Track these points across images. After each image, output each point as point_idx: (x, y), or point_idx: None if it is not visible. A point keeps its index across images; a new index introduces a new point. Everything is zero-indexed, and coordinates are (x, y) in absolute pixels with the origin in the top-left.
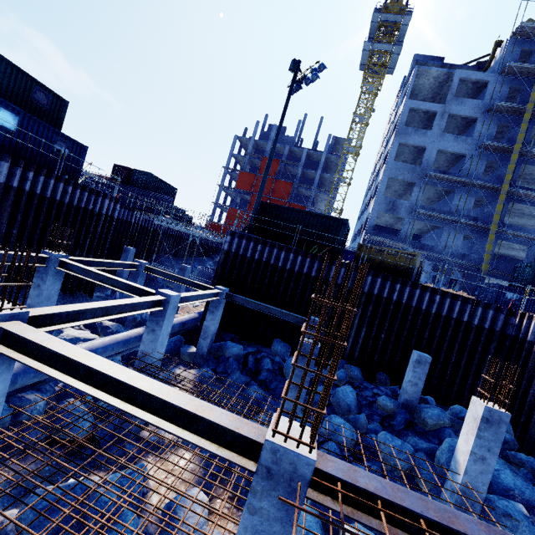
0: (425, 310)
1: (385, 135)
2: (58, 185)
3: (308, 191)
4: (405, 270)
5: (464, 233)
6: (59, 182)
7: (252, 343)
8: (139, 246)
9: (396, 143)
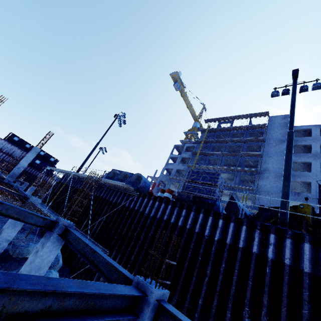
0: None
1: None
2: (39, 173)
3: None
4: None
5: None
6: (40, 173)
7: None
8: None
9: (164, 168)
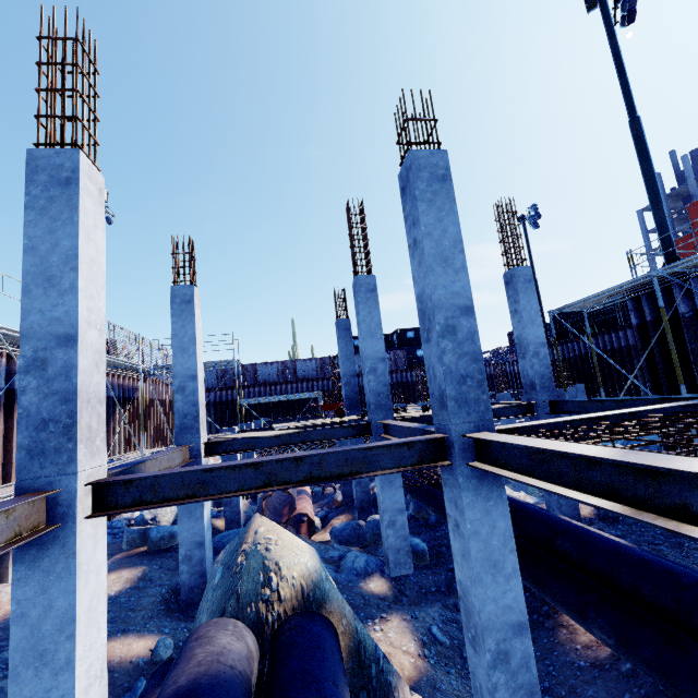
0: None
1: None
2: None
3: None
4: None
5: None
6: None
7: None
8: None
9: None
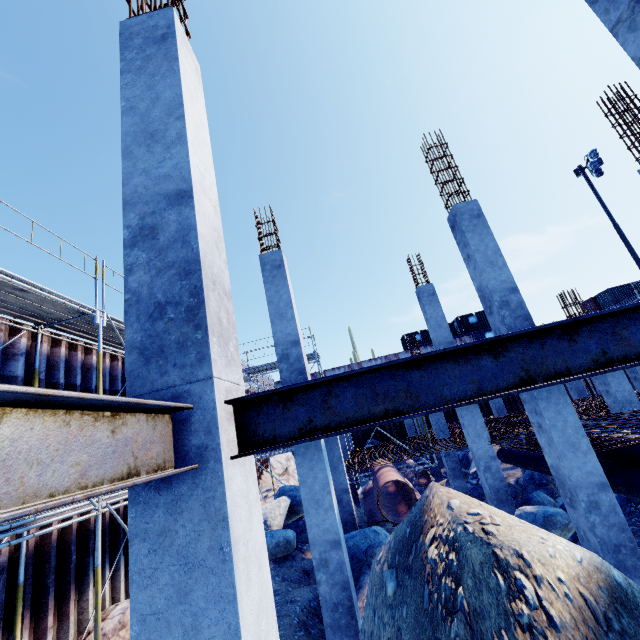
0: None
1: None
2: None
3: None
4: None
5: None
6: None
7: None
8: None
9: None
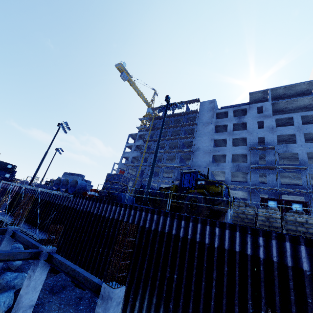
0: None
1: None
2: None
3: None
4: None
5: (138, 183)
6: None
7: None
8: None
9: (122, 157)
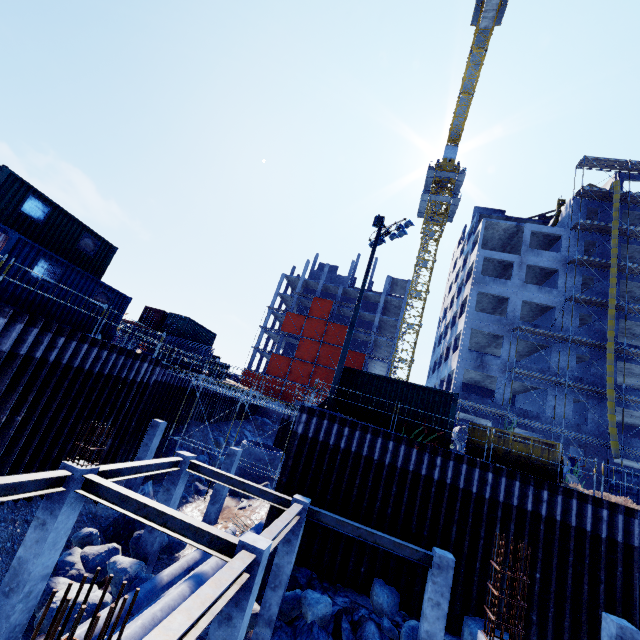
0: (590, 532)
1: (452, 279)
2: (91, 351)
3: (366, 335)
4: (545, 466)
5: (573, 397)
6: (94, 347)
7: (338, 587)
8: (165, 412)
9: (475, 292)
